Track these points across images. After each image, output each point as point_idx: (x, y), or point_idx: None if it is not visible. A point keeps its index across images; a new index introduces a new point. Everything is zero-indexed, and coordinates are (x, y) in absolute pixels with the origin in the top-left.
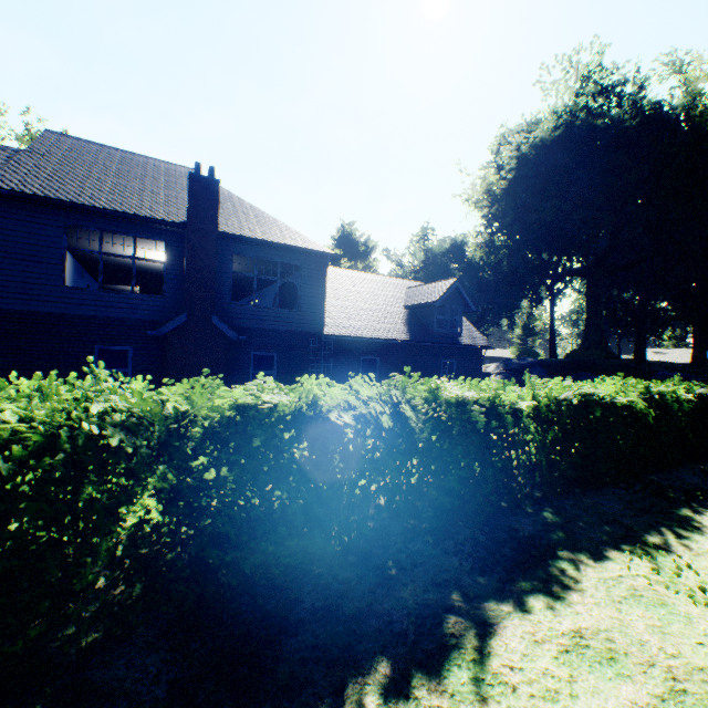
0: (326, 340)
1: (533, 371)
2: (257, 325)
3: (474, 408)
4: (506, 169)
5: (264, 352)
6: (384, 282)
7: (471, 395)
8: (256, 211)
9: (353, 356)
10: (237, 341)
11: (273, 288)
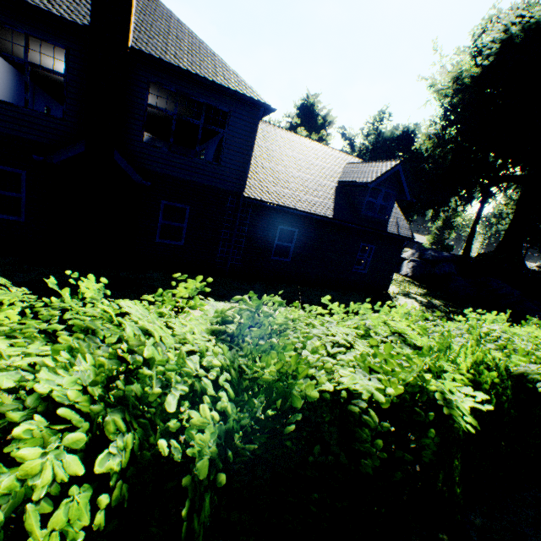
0: (245, 202)
1: (446, 265)
2: (170, 172)
3: (367, 417)
4: (485, 53)
5: (176, 203)
6: (325, 153)
7: (369, 393)
8: (193, 39)
9: (271, 224)
10: (146, 185)
11: (216, 139)
